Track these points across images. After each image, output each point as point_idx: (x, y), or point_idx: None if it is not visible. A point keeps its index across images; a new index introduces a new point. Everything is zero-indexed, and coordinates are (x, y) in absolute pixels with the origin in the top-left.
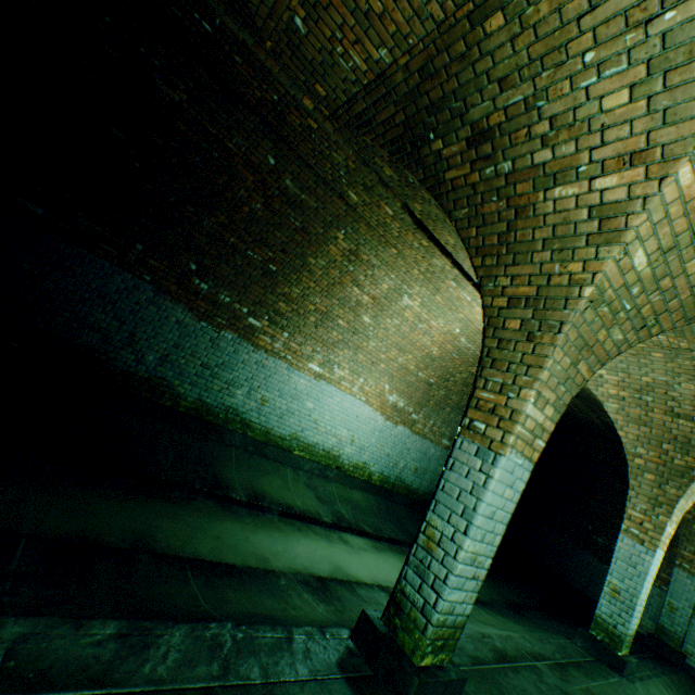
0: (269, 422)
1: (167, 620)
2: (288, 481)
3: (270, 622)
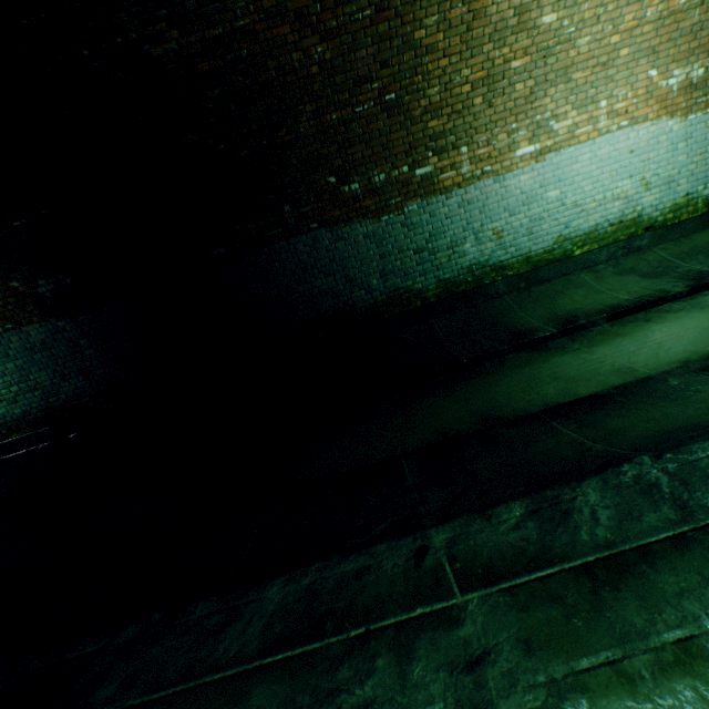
0: (521, 249)
1: (567, 482)
2: (590, 286)
3: (701, 436)
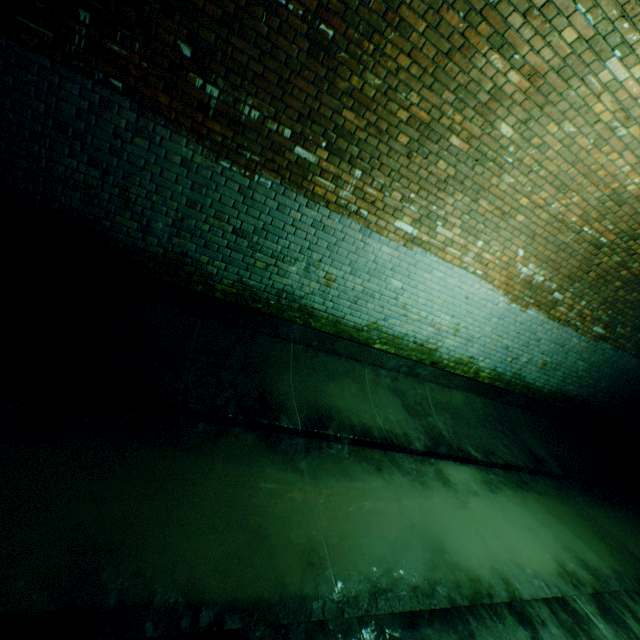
0: (338, 309)
1: None
2: (365, 386)
3: None
